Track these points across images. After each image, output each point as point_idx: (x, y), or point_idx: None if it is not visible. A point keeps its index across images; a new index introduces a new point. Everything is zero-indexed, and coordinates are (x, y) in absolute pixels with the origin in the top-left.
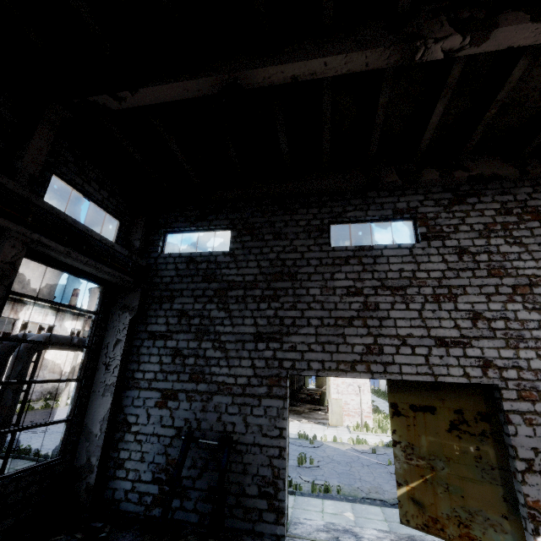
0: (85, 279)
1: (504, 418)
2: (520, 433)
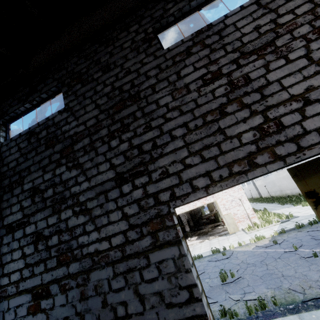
0: None
1: None
2: None
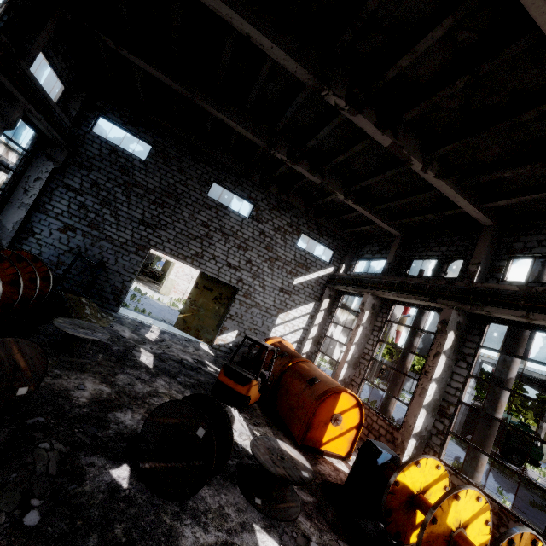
0: (30, 126)
1: (234, 300)
2: (235, 306)
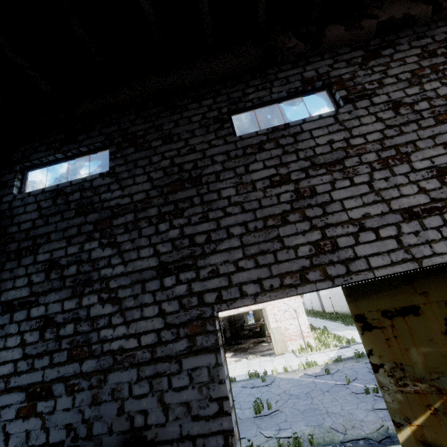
0: None
1: None
2: None
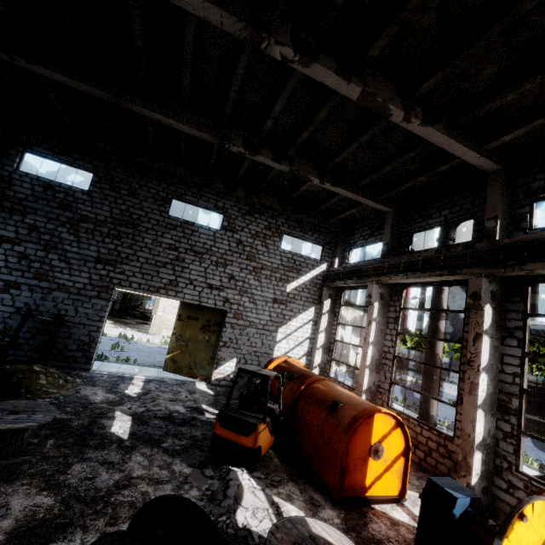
0: None
1: (224, 325)
2: (227, 331)
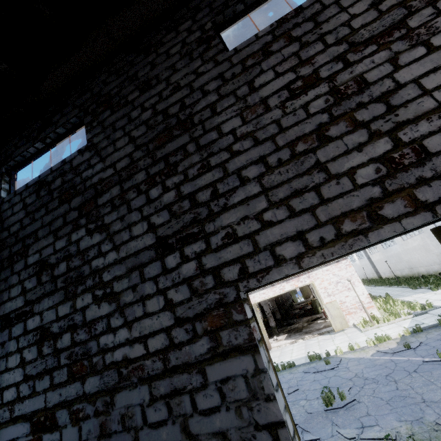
0: None
1: None
2: None
